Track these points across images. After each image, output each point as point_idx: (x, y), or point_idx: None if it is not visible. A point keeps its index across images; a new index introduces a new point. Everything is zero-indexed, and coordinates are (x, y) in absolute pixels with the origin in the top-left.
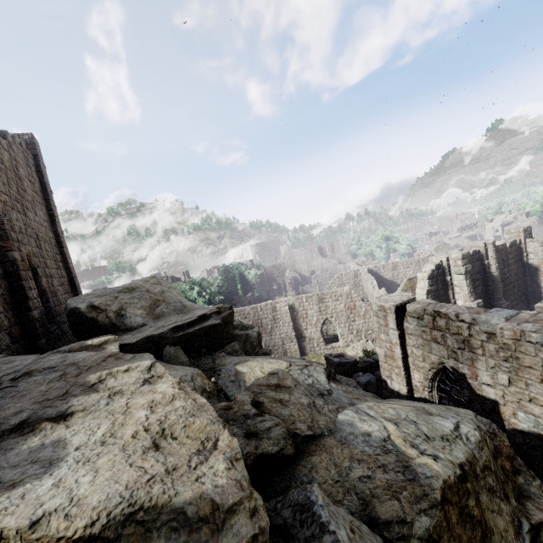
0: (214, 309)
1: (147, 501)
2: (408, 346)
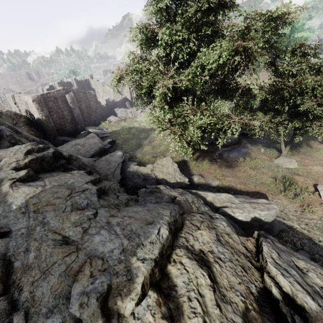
0: None
1: None
2: (19, 107)
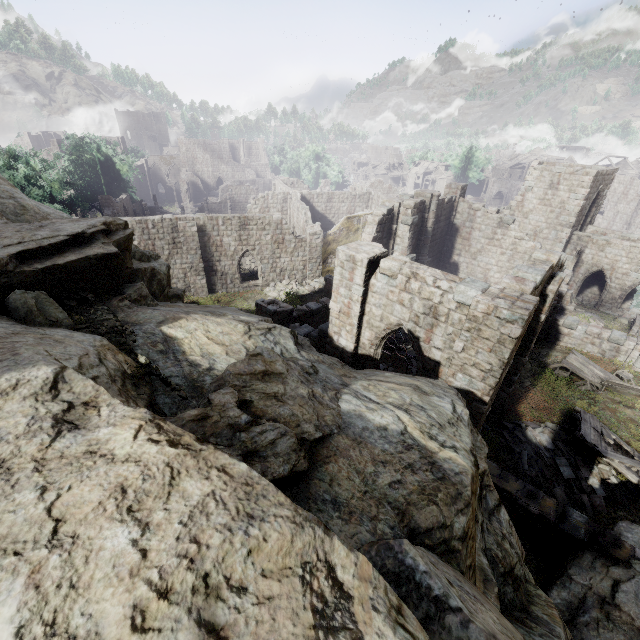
0: (98, 224)
1: None
2: (368, 304)
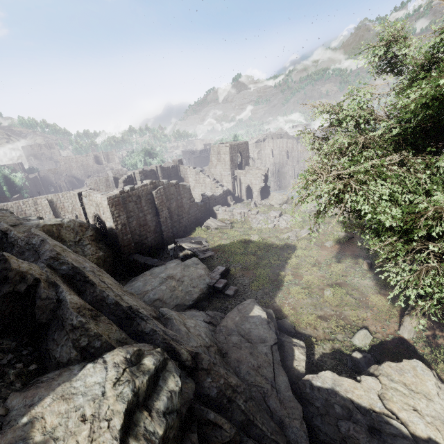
0: None
1: None
2: (86, 209)
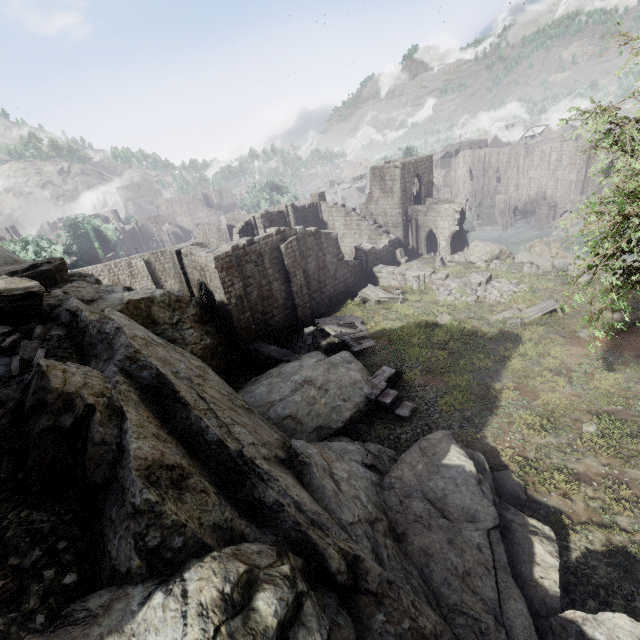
0: (45, 260)
1: (11, 287)
2: (188, 274)
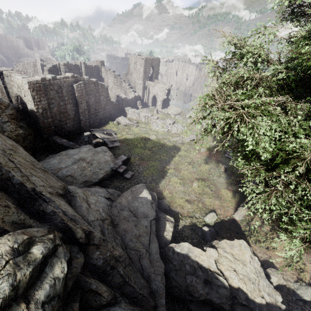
0: None
1: None
2: (8, 88)
